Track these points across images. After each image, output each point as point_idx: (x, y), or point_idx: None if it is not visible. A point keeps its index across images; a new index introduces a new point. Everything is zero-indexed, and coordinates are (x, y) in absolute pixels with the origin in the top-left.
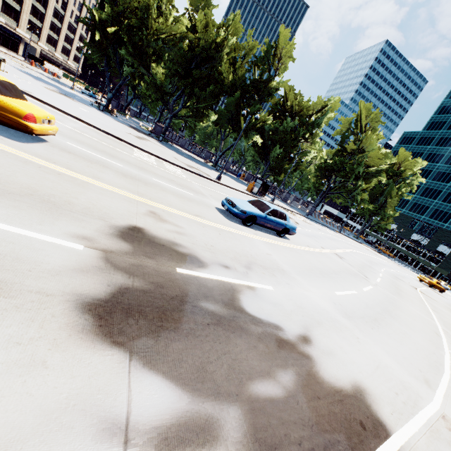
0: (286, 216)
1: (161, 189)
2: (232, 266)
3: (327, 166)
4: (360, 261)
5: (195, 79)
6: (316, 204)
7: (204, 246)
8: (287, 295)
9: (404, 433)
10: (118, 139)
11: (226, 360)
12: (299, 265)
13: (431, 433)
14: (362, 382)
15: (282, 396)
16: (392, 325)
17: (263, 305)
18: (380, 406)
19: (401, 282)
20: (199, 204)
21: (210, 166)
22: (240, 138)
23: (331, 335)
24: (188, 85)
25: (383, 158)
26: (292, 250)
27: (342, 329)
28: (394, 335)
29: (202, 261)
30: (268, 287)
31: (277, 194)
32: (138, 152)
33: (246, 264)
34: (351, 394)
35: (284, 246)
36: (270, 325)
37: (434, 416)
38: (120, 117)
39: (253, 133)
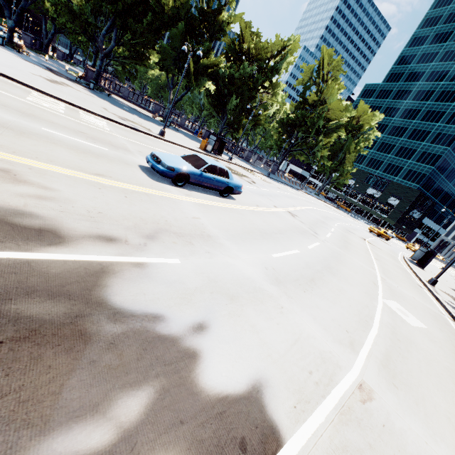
0: (228, 173)
1: (48, 142)
2: (122, 237)
3: (289, 121)
4: (315, 217)
5: (127, 4)
6: (279, 163)
7: (83, 214)
8: (200, 268)
9: (304, 433)
10: (7, 79)
11: (0, 408)
12: (236, 227)
13: (341, 417)
14: (267, 370)
15: (105, 445)
16: (329, 283)
17: (150, 288)
18: (281, 400)
19: (351, 235)
20: (111, 161)
21: (159, 121)
22: (191, 86)
23: (245, 311)
24: (119, 13)
25: (344, 111)
26: (234, 211)
27: (265, 300)
28: (328, 295)
29: (64, 235)
30: (173, 261)
31: (239, 153)
32: (38, 96)
33: (150, 233)
34: (243, 395)
35: (224, 208)
36: (145, 318)
37: (350, 389)
38: (34, 57)
39: (205, 80)
